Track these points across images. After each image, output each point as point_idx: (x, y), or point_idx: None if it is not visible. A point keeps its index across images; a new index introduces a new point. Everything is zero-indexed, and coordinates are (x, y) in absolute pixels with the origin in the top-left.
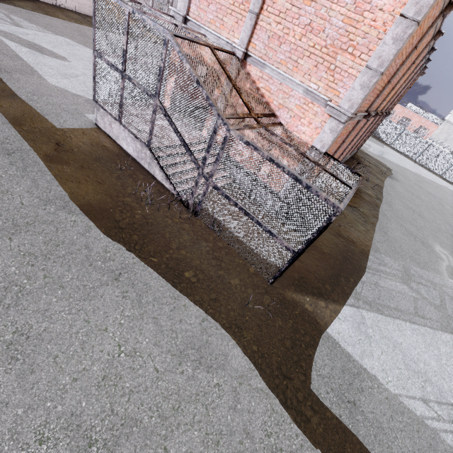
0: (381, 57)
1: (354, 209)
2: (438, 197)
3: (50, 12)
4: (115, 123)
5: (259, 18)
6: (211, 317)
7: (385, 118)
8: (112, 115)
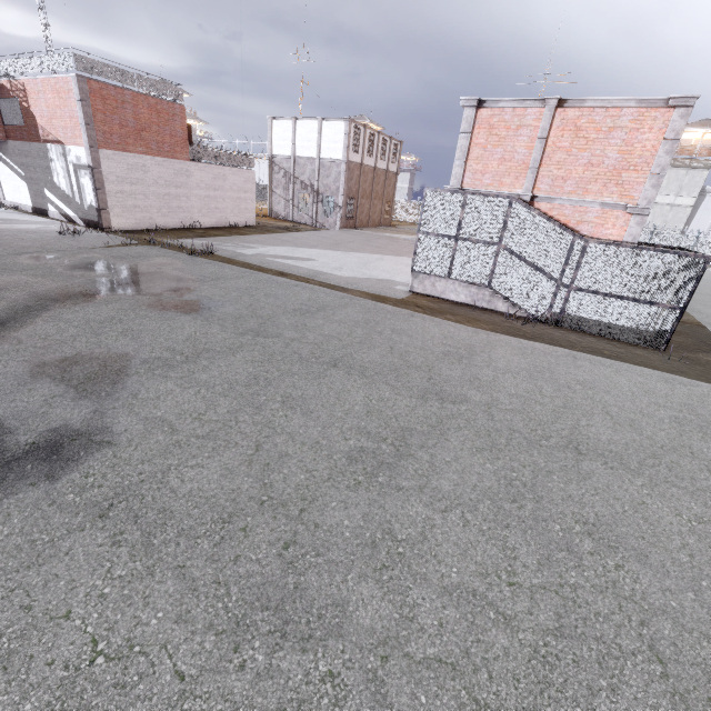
0: (661, 165)
1: None
2: (709, 280)
3: (238, 232)
4: (441, 281)
5: (539, 171)
6: (654, 369)
7: None
8: (438, 275)
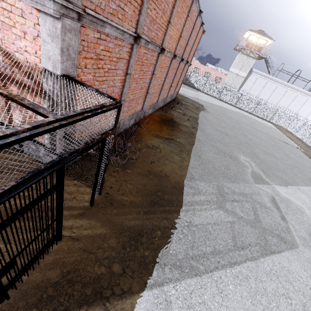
0: None
1: (171, 140)
2: (236, 119)
3: None
4: None
5: None
6: None
7: (194, 73)
8: None
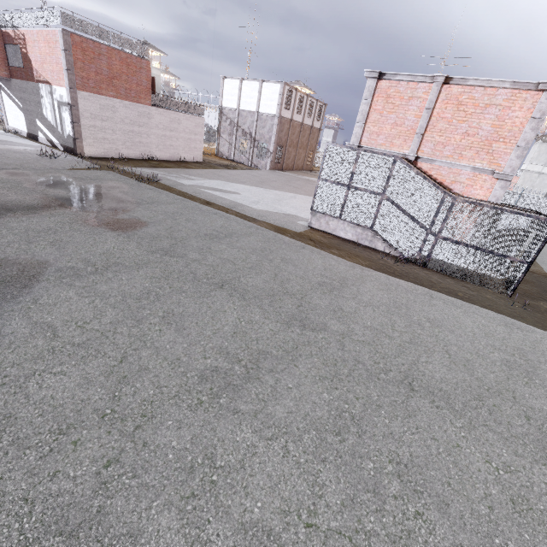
0: (526, 140)
1: None
2: None
3: (186, 166)
4: (333, 220)
5: (424, 136)
6: (498, 313)
7: None
8: (331, 215)
